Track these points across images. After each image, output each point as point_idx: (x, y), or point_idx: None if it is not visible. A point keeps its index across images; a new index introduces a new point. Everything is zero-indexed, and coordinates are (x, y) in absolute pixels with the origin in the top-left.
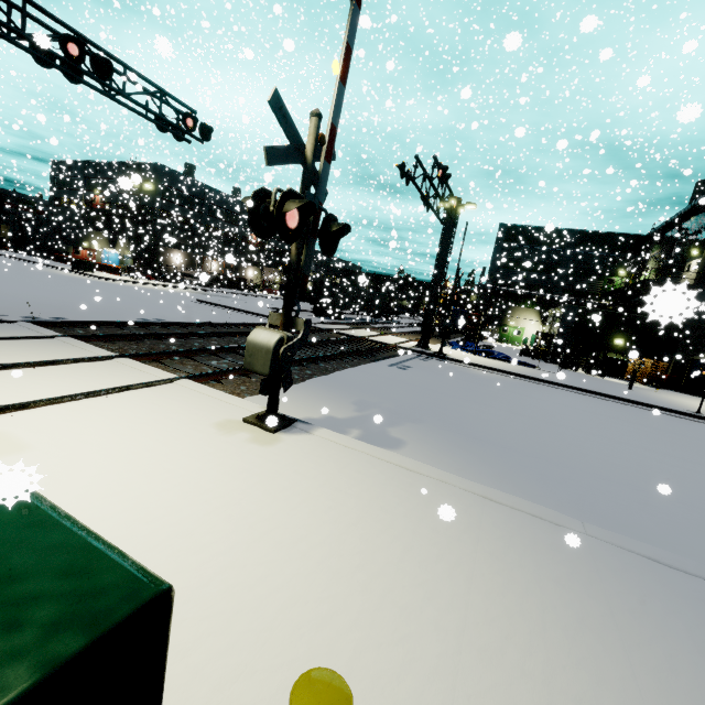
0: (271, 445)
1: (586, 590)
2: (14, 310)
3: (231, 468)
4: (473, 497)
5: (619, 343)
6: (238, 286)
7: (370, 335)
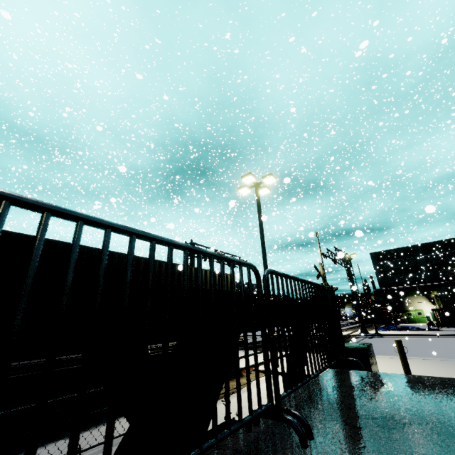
0: None
1: None
2: None
3: None
4: (420, 359)
5: None
6: None
7: None
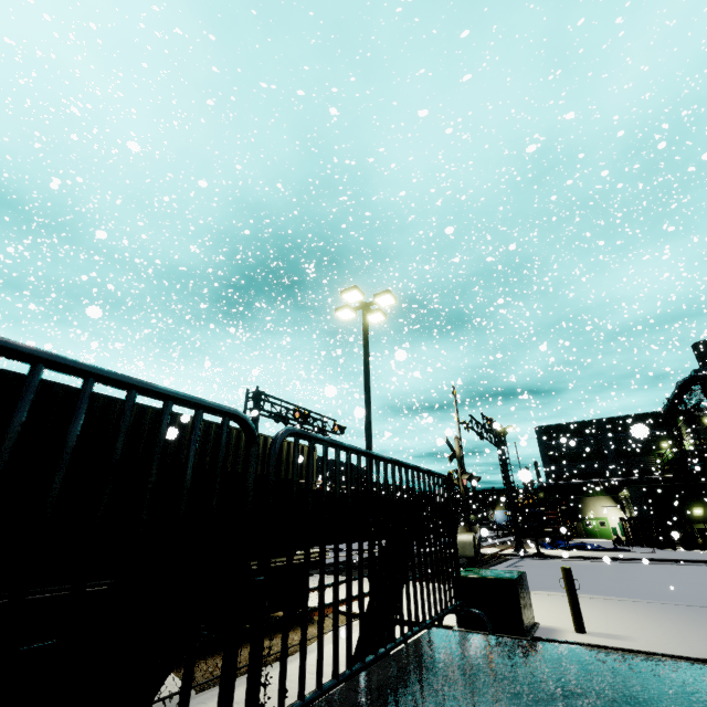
0: None
1: (656, 611)
2: None
3: None
4: (599, 598)
5: (698, 512)
6: None
7: None
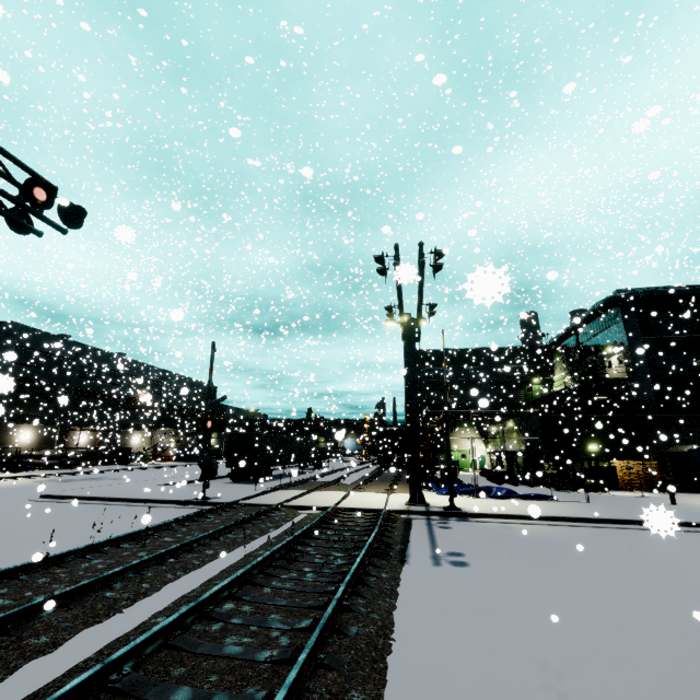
0: None
1: None
2: None
3: None
4: None
5: (594, 448)
6: (118, 460)
7: (339, 499)
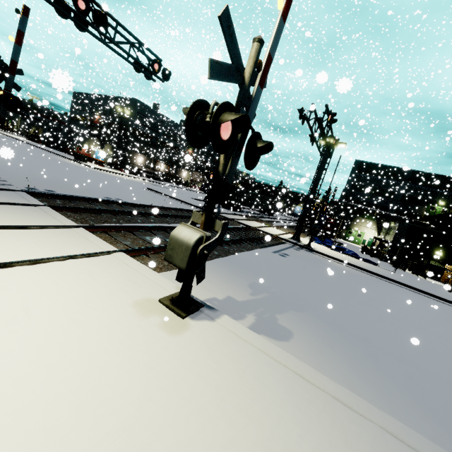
0: (179, 334)
1: None
2: (23, 181)
3: (136, 365)
4: (372, 428)
5: (439, 254)
6: (175, 182)
7: (259, 226)
